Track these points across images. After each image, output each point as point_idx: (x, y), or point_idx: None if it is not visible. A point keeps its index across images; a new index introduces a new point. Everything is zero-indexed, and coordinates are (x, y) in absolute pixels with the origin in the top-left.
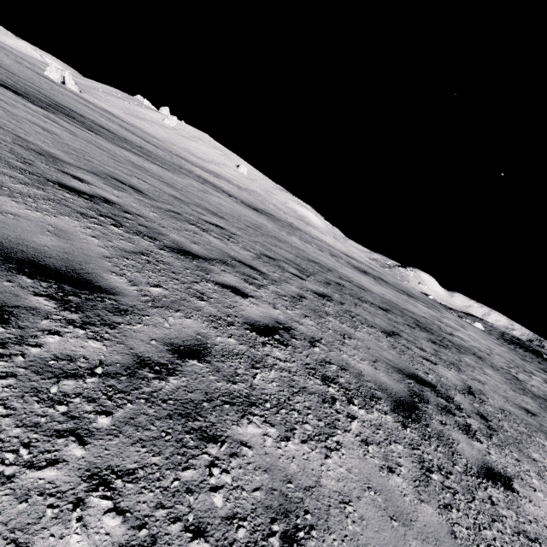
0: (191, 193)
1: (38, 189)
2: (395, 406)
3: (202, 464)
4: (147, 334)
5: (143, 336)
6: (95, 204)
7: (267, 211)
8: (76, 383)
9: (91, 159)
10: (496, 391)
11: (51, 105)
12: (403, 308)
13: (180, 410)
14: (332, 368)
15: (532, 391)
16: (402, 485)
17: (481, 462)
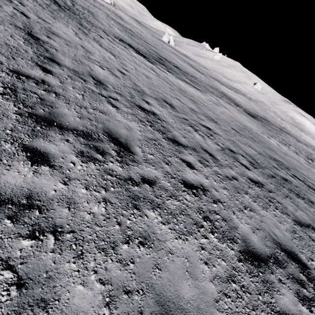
0: (205, 106)
1: (130, 109)
2: (245, 251)
3: (130, 212)
4: (137, 171)
5: (135, 171)
6: (148, 116)
7: (264, 117)
8: (111, 177)
9: (159, 90)
10: None
11: (157, 59)
12: None
13: (133, 196)
14: (216, 216)
15: None
16: (206, 270)
17: (290, 313)
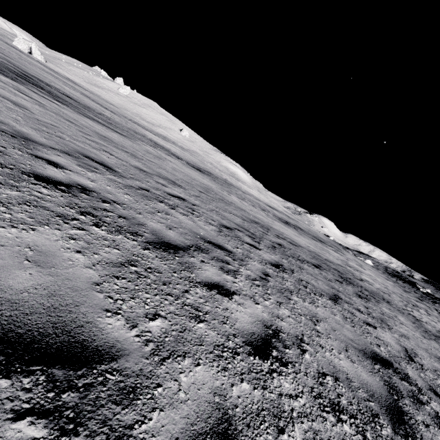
0: (150, 161)
1: (11, 188)
2: (391, 420)
3: None
4: (167, 431)
5: (163, 439)
6: (73, 197)
7: (206, 170)
8: None
9: (61, 135)
10: (418, 344)
11: (20, 75)
12: (325, 258)
13: None
14: (329, 384)
15: (431, 331)
16: None
17: None
